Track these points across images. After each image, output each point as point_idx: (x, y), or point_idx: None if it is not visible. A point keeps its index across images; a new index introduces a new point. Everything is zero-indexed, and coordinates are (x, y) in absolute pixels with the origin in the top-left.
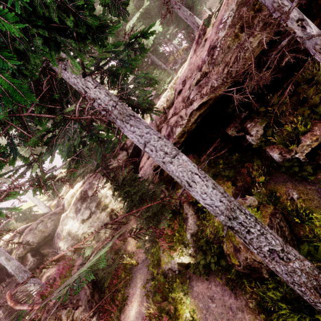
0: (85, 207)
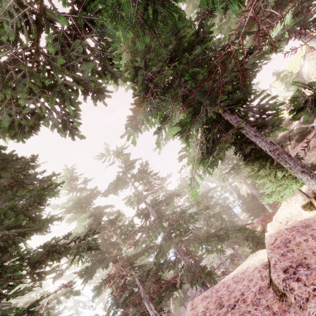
0: None
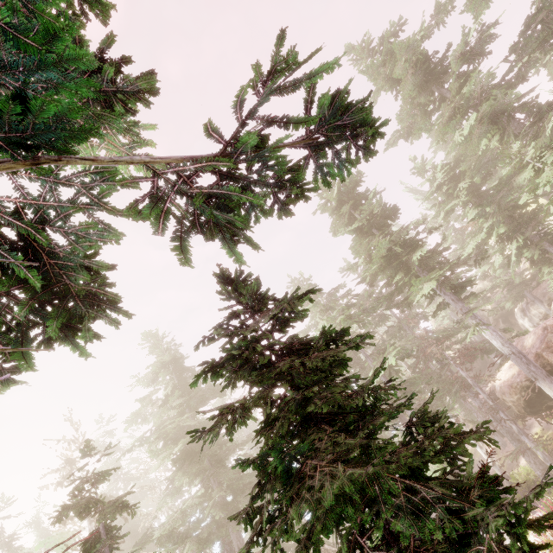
0: (527, 320)
